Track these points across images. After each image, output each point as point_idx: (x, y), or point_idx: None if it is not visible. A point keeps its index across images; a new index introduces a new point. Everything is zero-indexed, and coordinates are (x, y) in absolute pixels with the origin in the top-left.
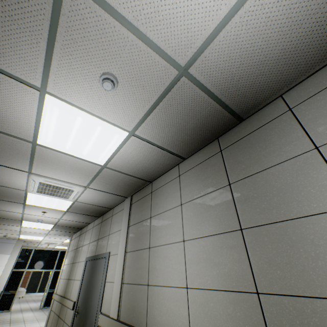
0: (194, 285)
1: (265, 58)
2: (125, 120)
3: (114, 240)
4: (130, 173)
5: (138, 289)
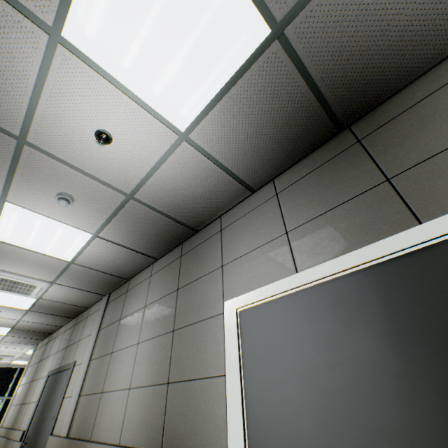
0: (135, 385)
1: (193, 194)
2: (87, 225)
3: (83, 347)
4: (102, 270)
5: (93, 399)
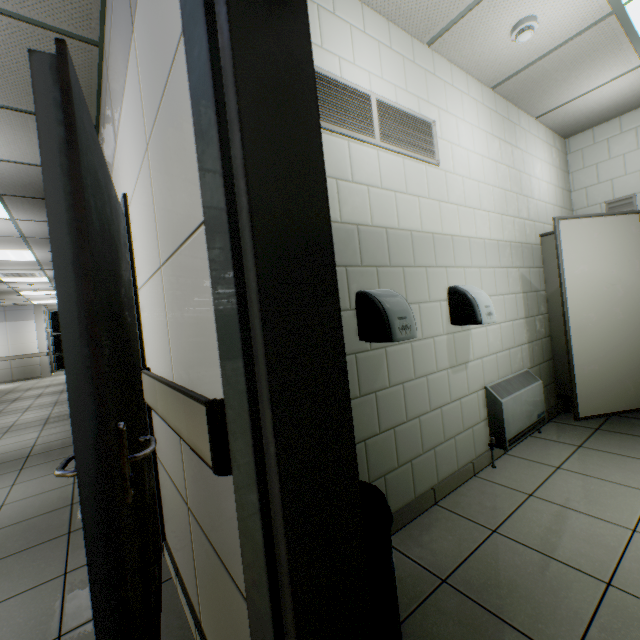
0: None
1: None
2: (20, 248)
3: None
4: None
5: None
